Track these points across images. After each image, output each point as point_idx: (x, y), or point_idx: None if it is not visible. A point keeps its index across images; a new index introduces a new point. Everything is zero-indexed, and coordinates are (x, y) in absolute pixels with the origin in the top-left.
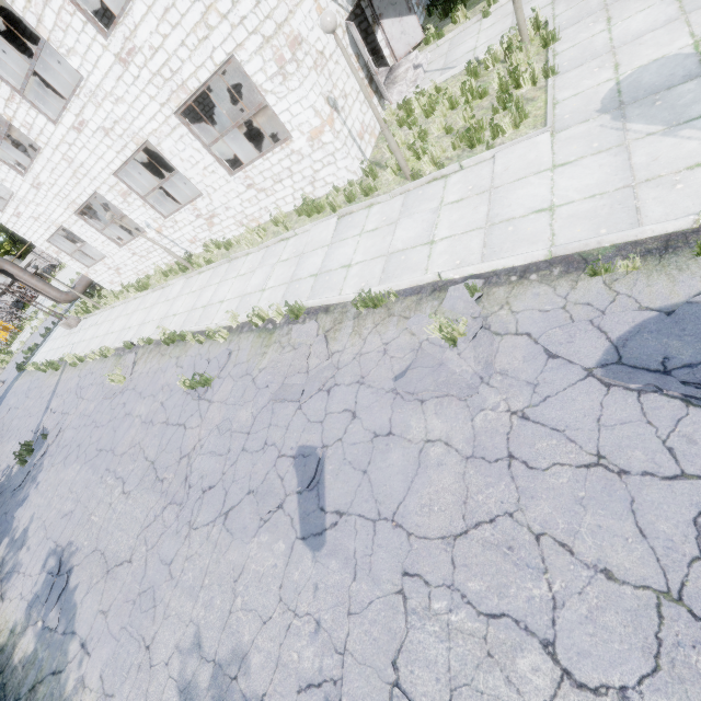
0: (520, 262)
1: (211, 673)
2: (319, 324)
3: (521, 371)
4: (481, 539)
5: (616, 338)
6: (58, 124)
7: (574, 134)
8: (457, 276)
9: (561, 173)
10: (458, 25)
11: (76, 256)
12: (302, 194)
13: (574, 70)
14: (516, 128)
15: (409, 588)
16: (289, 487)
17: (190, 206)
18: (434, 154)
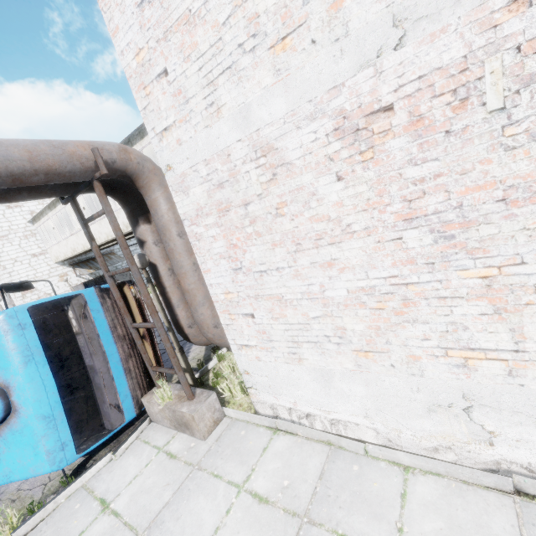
0: None
1: None
2: None
3: None
4: None
5: None
6: None
7: None
8: None
9: None
10: None
11: None
12: None
13: None
14: None
15: None
16: None
17: None
18: None
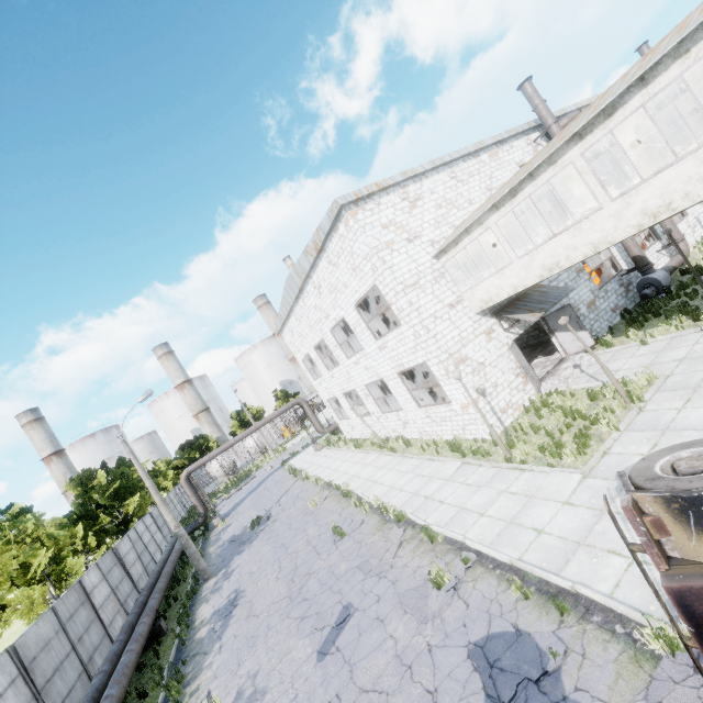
0: (499, 557)
1: (252, 691)
2: (405, 533)
3: (449, 624)
4: (370, 698)
5: (491, 633)
6: (349, 359)
7: (593, 484)
8: (472, 546)
9: (564, 509)
10: (628, 340)
11: (336, 411)
12: (455, 434)
13: (637, 432)
14: (576, 458)
15: (333, 702)
16: (331, 621)
17: (396, 413)
18: (526, 450)
